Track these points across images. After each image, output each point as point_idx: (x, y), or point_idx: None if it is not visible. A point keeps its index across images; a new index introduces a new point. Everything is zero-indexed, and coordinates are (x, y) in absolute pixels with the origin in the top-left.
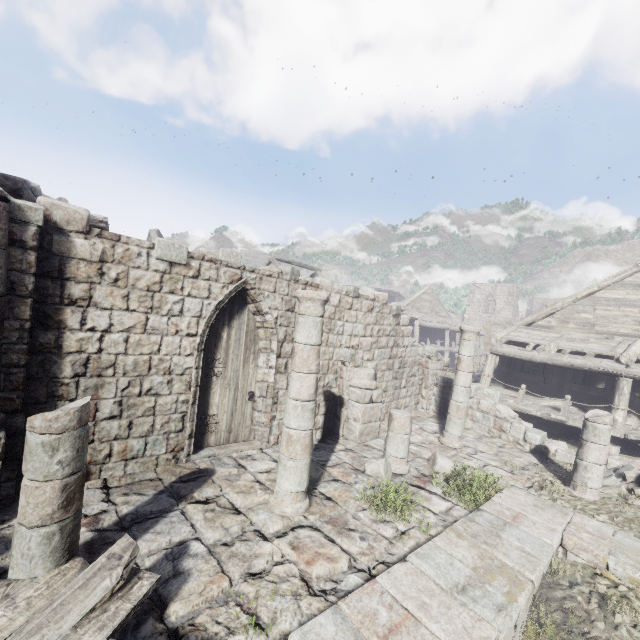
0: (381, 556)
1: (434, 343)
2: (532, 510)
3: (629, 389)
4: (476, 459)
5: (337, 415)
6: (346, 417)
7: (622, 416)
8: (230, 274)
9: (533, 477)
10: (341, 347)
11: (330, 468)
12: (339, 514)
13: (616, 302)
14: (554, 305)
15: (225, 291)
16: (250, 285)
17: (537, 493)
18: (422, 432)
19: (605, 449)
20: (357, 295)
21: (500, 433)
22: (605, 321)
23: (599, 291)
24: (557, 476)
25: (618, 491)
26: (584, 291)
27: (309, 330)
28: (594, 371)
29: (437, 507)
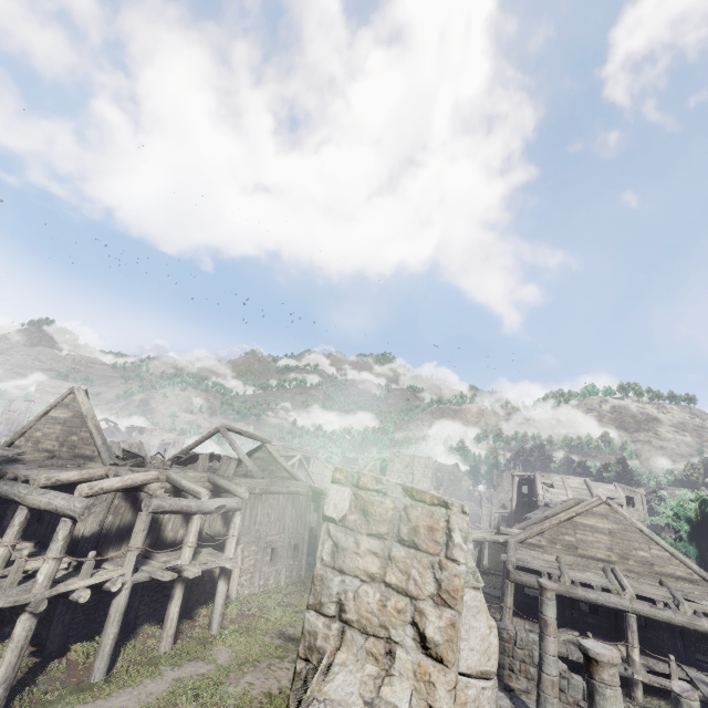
0: None
1: None
2: None
3: (636, 625)
4: None
5: None
6: None
7: (638, 655)
8: None
9: None
10: None
11: None
12: None
13: (590, 528)
14: (543, 525)
15: None
16: None
17: None
18: None
19: None
20: None
21: (559, 693)
22: (585, 545)
23: (576, 516)
24: None
25: None
26: (565, 515)
27: (620, 707)
28: (606, 606)
29: None
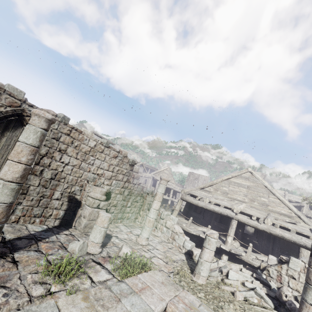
0: (5, 311)
1: (165, 195)
2: (158, 285)
3: (235, 226)
4: (151, 252)
5: (75, 213)
6: (80, 215)
7: (231, 240)
8: (11, 101)
9: (177, 267)
10: (89, 172)
11: (42, 242)
12: (8, 274)
13: (238, 184)
14: (213, 181)
15: (2, 109)
16: (26, 113)
17: (173, 276)
18: (129, 233)
19: (212, 253)
20: (108, 146)
21: (173, 241)
22: (232, 192)
23: (232, 178)
24: (190, 268)
25: (216, 279)
26: (226, 177)
27: (29, 134)
28: (222, 214)
29: (99, 277)
